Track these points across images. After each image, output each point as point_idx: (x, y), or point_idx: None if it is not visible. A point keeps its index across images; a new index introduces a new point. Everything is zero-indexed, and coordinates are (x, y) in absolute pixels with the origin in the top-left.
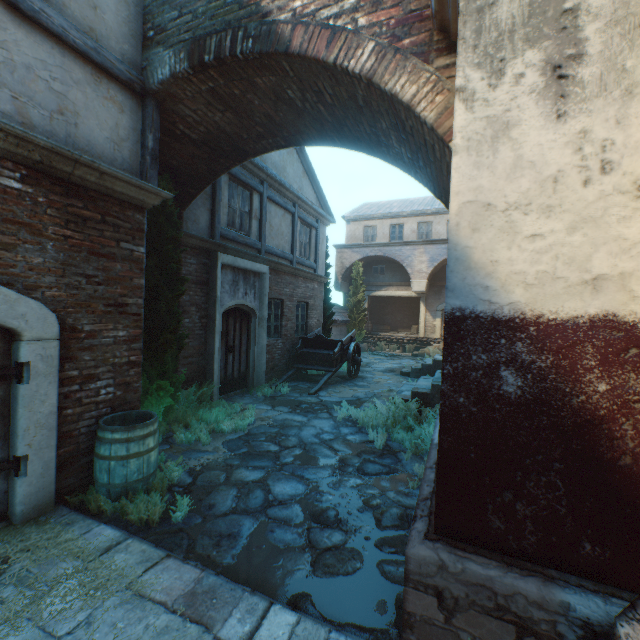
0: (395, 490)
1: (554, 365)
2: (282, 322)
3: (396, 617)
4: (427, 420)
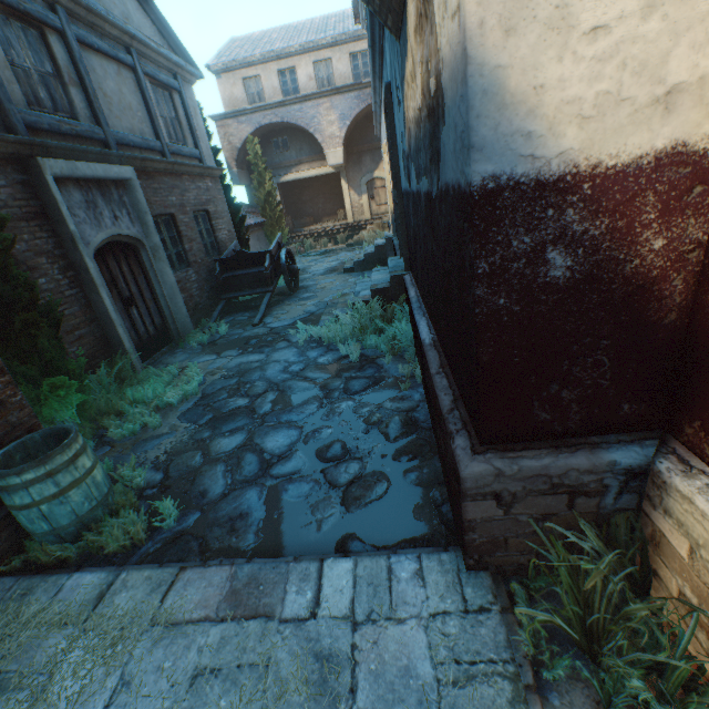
0: (390, 399)
1: (609, 230)
2: (184, 246)
3: (439, 515)
4: (396, 317)
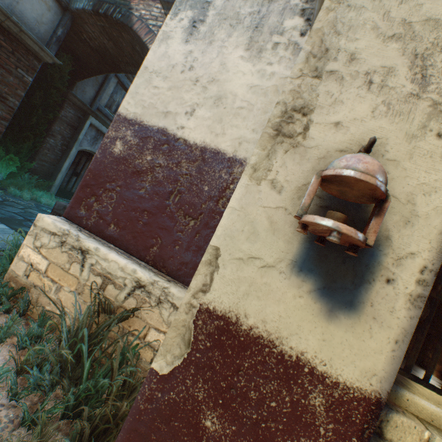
0: None
1: None
2: None
3: None
4: None
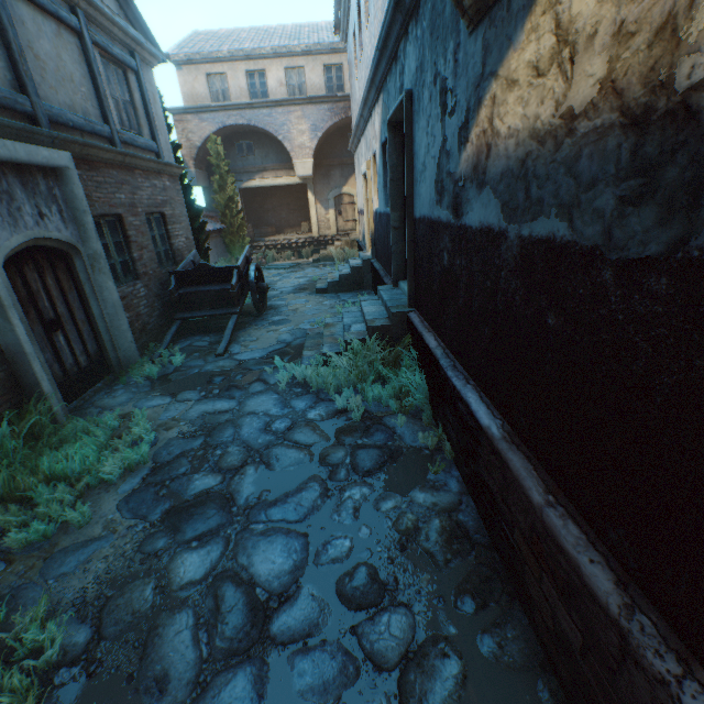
0: (418, 486)
1: None
2: (133, 254)
3: None
4: (403, 363)
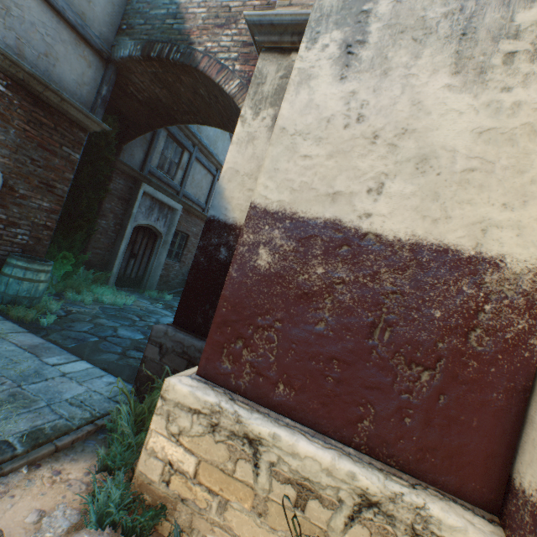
0: None
1: None
2: (184, 251)
3: None
4: None
